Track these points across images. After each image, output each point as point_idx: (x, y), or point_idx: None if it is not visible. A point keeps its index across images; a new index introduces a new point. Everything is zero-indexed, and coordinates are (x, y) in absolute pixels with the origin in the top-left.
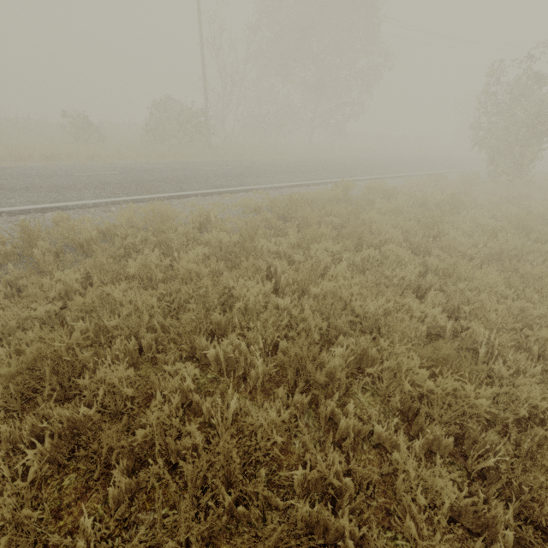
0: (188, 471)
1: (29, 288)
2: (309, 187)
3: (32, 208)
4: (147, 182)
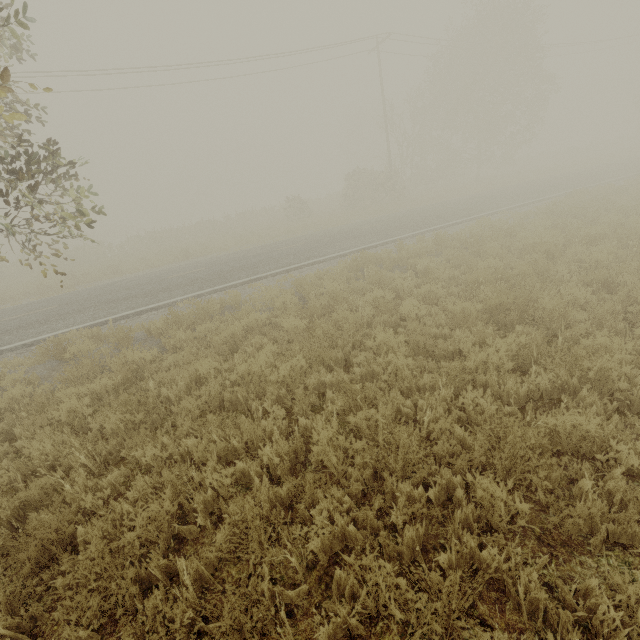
0: (639, 255)
1: (486, 248)
2: (534, 204)
3: (387, 241)
4: (419, 222)
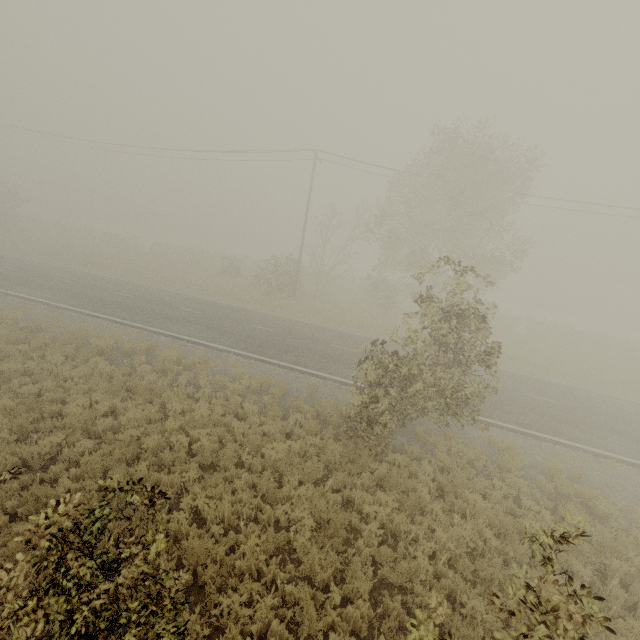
0: None
1: None
2: (181, 341)
3: (42, 301)
4: (114, 305)
